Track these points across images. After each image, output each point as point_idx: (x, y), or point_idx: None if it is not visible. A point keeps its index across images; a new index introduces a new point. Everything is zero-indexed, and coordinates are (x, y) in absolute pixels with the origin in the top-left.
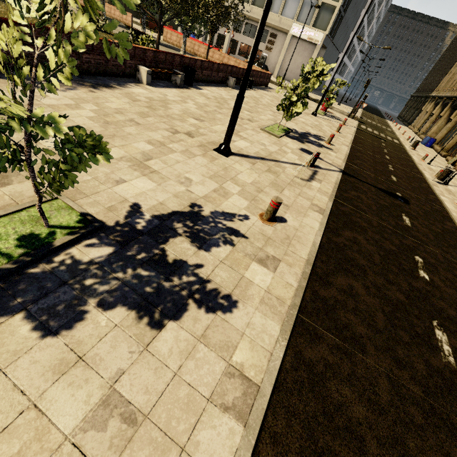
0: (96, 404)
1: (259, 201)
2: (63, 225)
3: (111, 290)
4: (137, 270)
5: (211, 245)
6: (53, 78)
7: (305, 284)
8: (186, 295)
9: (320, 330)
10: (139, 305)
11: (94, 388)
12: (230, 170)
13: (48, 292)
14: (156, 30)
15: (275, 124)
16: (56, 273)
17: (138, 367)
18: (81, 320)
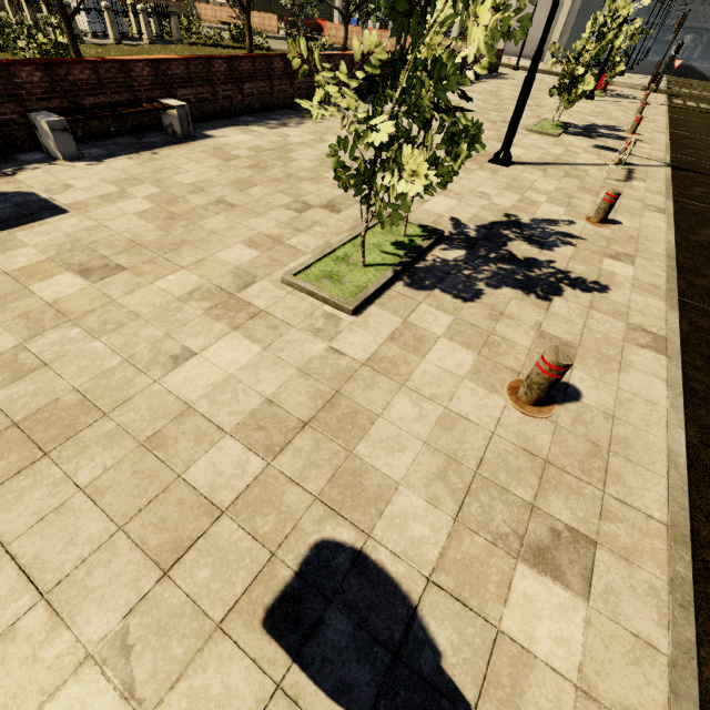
0: (535, 337)
1: (576, 206)
2: (414, 235)
3: (488, 278)
4: (498, 265)
5: (551, 247)
6: (469, 72)
7: (675, 274)
8: (555, 281)
9: (709, 310)
10: (520, 287)
11: (526, 329)
12: (521, 180)
13: (442, 278)
14: (307, 30)
15: (543, 121)
16: (436, 267)
17: (550, 321)
18: (482, 294)
